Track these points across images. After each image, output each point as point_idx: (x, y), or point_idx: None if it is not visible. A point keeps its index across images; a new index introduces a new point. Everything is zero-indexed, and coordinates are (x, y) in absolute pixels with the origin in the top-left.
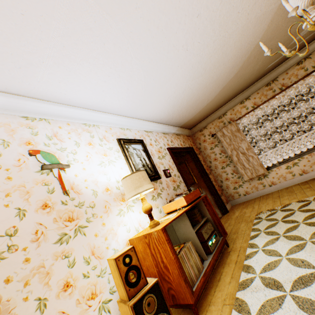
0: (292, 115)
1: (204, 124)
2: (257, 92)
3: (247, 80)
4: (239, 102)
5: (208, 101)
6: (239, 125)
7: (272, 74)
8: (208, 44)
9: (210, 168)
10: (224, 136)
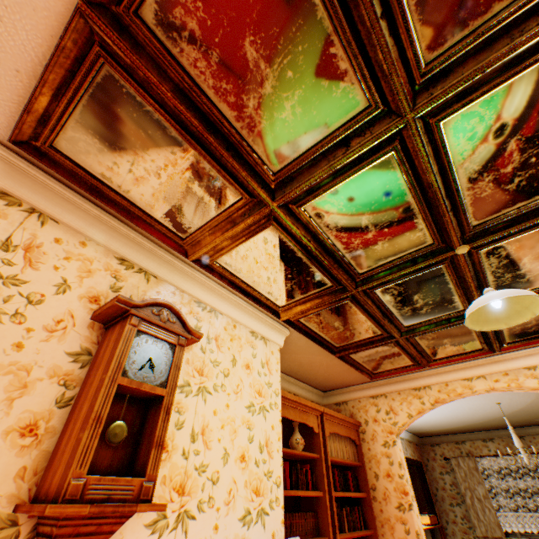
0: (537, 483)
1: (438, 439)
2: (501, 438)
3: (491, 425)
4: (481, 438)
5: (450, 427)
6: (478, 463)
7: (519, 430)
8: (464, 411)
9: (435, 495)
10: (458, 466)
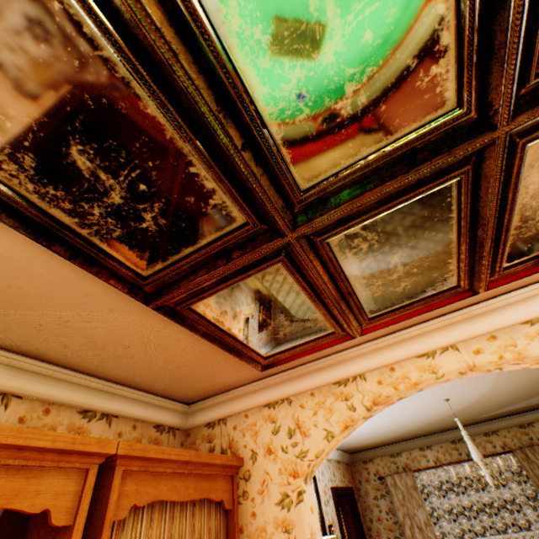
0: (482, 497)
1: (371, 454)
2: (440, 444)
3: (430, 429)
4: (419, 446)
5: (385, 437)
6: (416, 479)
7: (458, 431)
8: (404, 416)
9: (369, 530)
10: (395, 486)
